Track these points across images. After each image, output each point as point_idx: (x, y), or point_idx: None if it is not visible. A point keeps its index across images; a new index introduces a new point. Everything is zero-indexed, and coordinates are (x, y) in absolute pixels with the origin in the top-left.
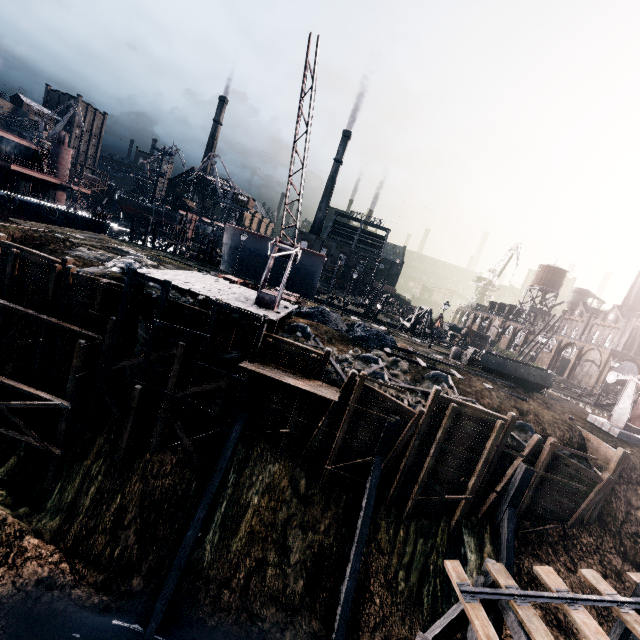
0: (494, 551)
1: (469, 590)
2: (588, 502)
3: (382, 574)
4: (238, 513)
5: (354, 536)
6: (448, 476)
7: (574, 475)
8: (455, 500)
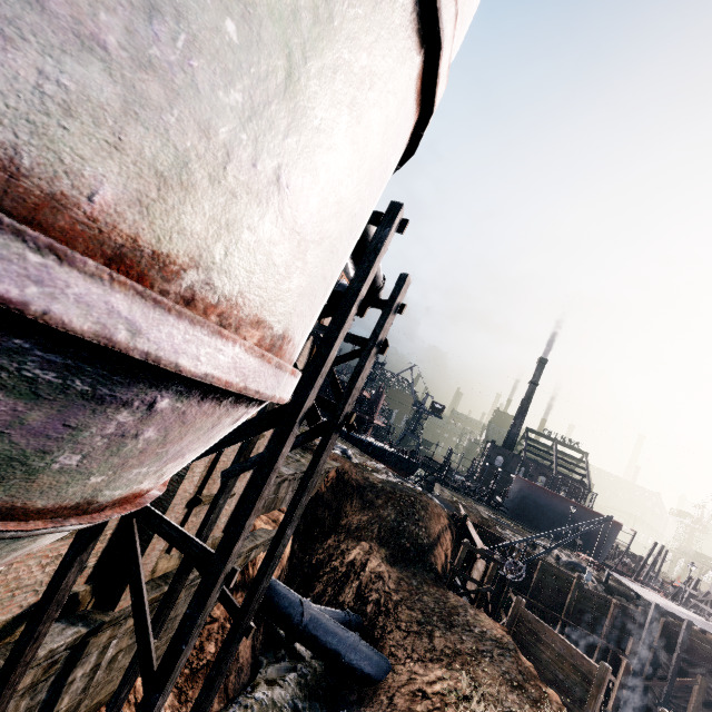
0: None
1: None
2: None
3: None
4: None
5: None
6: None
7: None
8: None
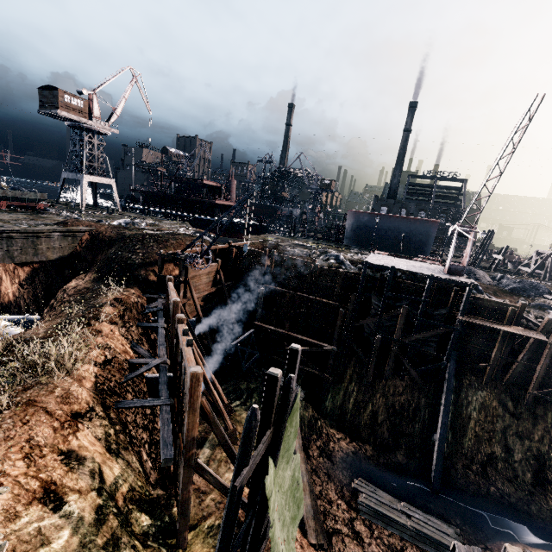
0: None
1: None
2: None
3: None
4: (462, 422)
5: None
6: None
7: None
8: None
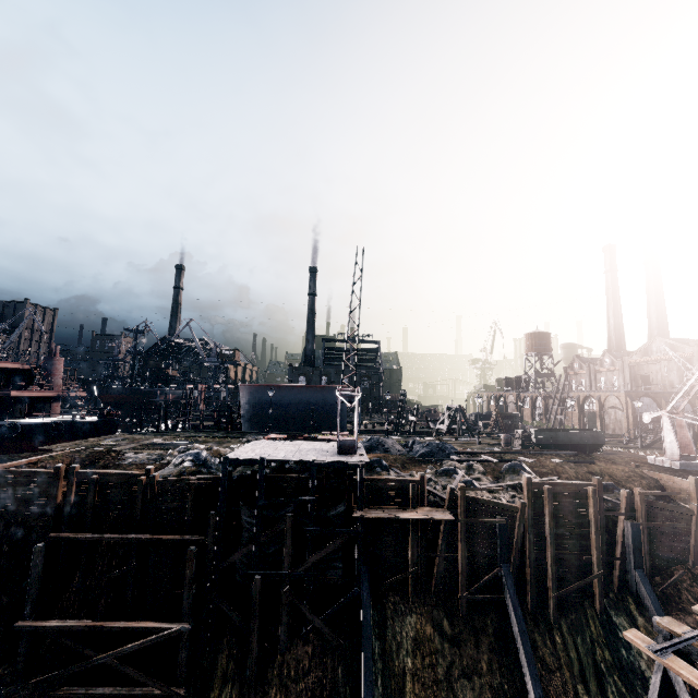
0: (647, 621)
1: (659, 648)
2: (694, 537)
3: (563, 695)
4: (397, 685)
5: (517, 663)
6: (571, 560)
7: (670, 516)
8: (588, 583)
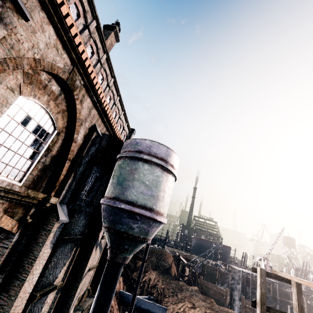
0: None
1: None
2: None
3: None
4: None
5: None
6: None
7: None
8: None
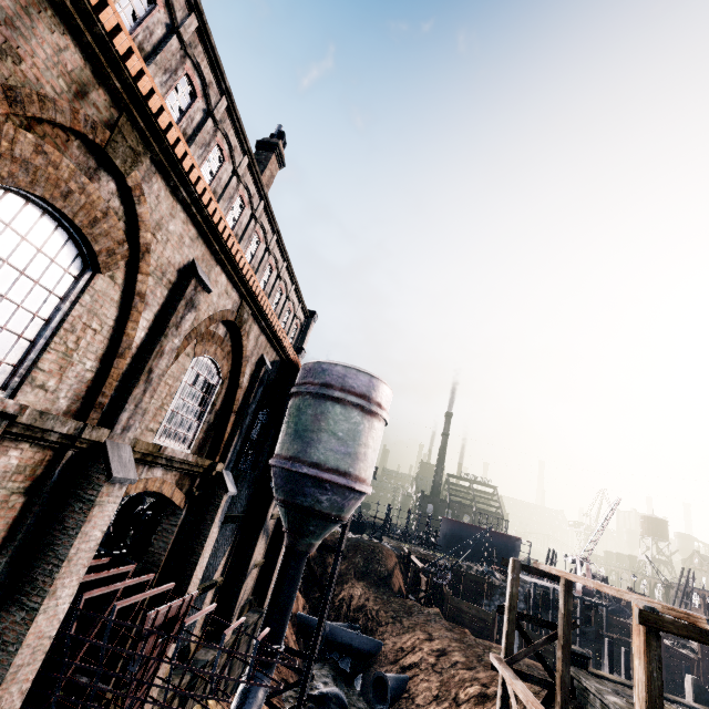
0: None
1: None
2: None
3: None
4: None
5: None
6: None
7: None
8: None
